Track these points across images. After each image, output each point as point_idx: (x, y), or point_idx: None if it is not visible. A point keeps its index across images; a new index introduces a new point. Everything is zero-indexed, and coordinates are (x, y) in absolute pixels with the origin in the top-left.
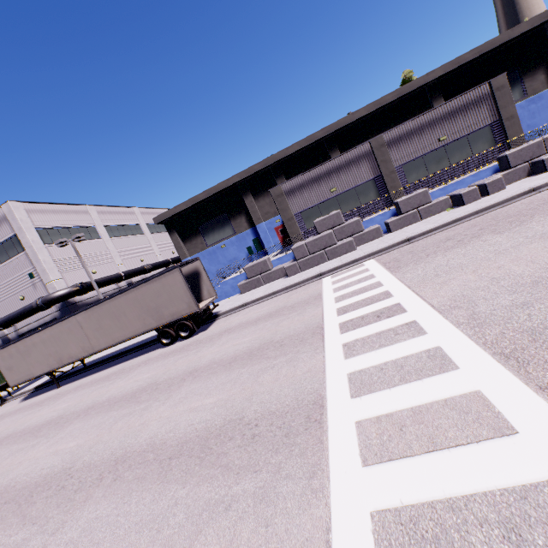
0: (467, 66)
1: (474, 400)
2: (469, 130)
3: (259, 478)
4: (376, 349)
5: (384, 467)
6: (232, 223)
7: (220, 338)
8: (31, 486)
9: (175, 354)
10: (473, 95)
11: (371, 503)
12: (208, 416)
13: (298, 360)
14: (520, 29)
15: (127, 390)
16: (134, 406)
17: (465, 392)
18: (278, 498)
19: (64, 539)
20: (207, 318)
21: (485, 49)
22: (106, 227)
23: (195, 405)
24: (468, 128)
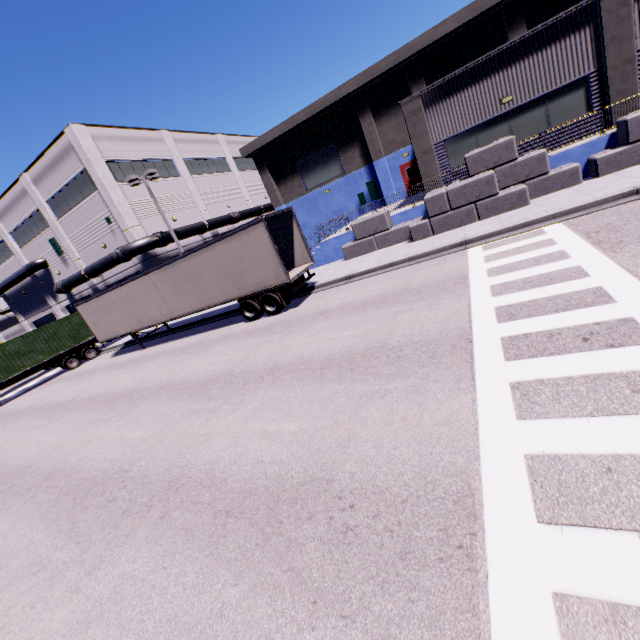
0: None
1: None
2: None
3: (348, 637)
4: (588, 416)
5: None
6: (340, 158)
7: (313, 324)
8: (90, 481)
9: (257, 334)
10: None
11: None
12: (284, 456)
13: (426, 395)
14: None
15: (200, 375)
16: (203, 401)
17: None
18: None
19: (95, 591)
20: (300, 291)
21: None
22: (186, 161)
23: (270, 428)
24: None
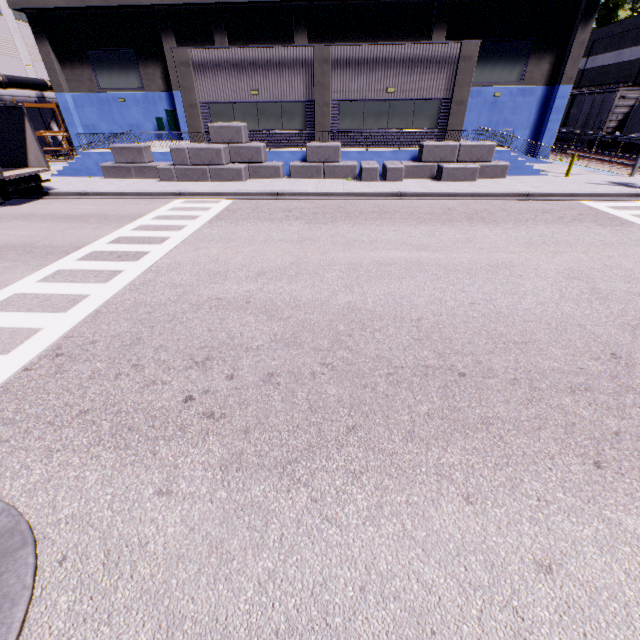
0: None
1: (30, 333)
2: (420, 95)
3: None
4: (64, 282)
5: None
6: (141, 71)
7: (9, 222)
8: None
9: None
10: (441, 50)
11: None
12: None
13: (12, 270)
14: None
15: None
16: None
17: (36, 327)
18: None
19: None
20: (32, 192)
21: None
22: None
23: None
24: (420, 91)
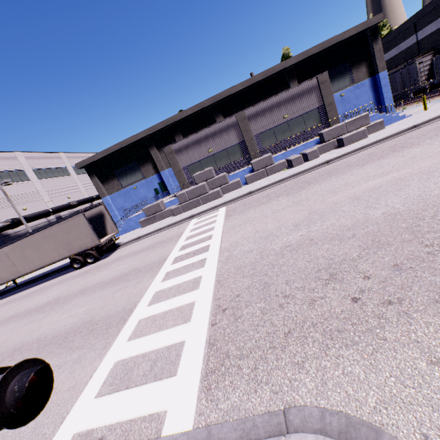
0: (314, 57)
1: (190, 306)
2: (304, 111)
3: (82, 351)
4: (177, 276)
5: (134, 341)
6: (141, 170)
7: (111, 265)
8: None
9: (80, 276)
10: (306, 86)
11: (118, 357)
12: (76, 320)
13: (140, 283)
14: (349, 33)
15: (39, 304)
16: (39, 315)
17: (190, 302)
18: (84, 360)
19: None
20: (111, 248)
21: (325, 45)
22: (35, 170)
23: (73, 313)
24: (303, 109)
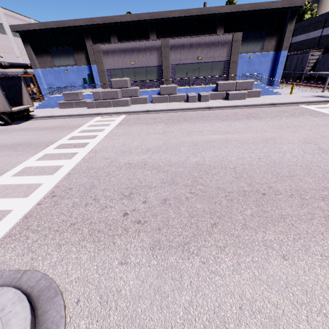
0: (244, 13)
1: (37, 186)
2: (214, 59)
3: None
4: (49, 160)
5: None
6: (75, 56)
7: (16, 132)
8: None
9: None
10: (223, 38)
11: None
12: None
13: (22, 155)
14: (276, 4)
15: None
16: None
17: (40, 183)
18: None
19: None
20: (25, 117)
21: (255, 7)
22: None
23: None
24: (214, 58)
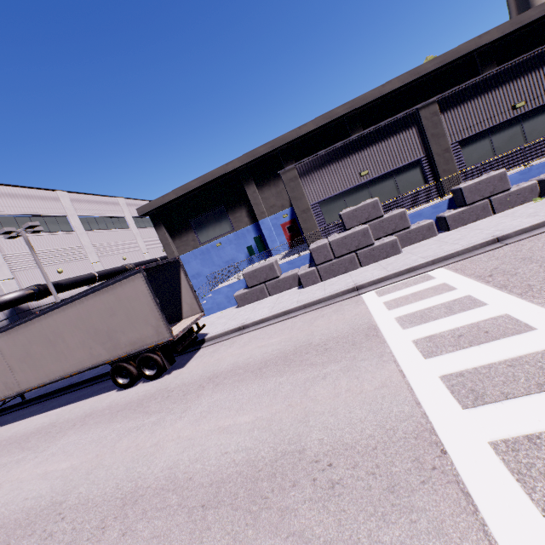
0: (529, 28)
1: None
2: None
3: None
4: None
5: None
6: (230, 218)
7: (199, 397)
8: None
9: (126, 414)
10: None
11: None
12: None
13: None
14: None
15: (14, 506)
16: None
17: None
18: None
19: None
20: (188, 345)
21: None
22: (82, 218)
23: None
24: None
